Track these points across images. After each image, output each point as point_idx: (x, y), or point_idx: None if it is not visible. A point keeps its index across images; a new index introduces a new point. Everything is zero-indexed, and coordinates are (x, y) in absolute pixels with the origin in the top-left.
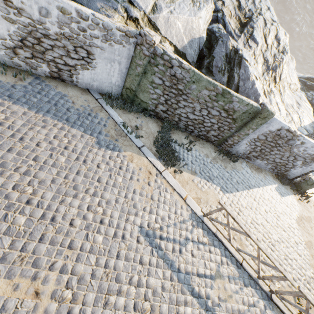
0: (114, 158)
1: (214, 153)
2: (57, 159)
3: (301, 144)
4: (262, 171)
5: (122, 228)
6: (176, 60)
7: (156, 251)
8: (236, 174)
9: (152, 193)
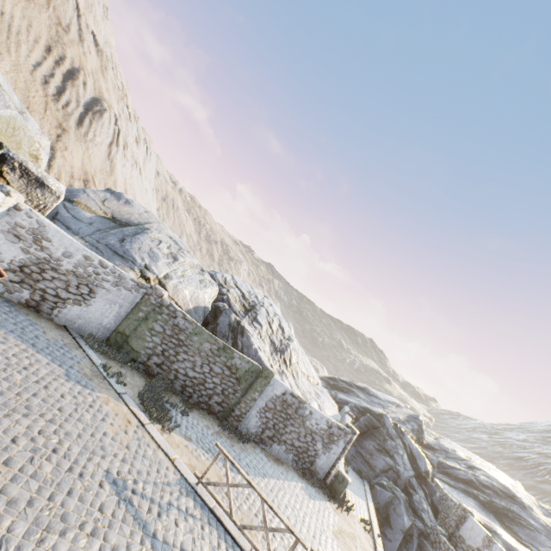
0: (84, 394)
1: (218, 427)
2: (12, 375)
3: (311, 415)
4: (284, 464)
5: (82, 465)
6: (181, 312)
7: (125, 504)
8: (246, 457)
9: (129, 442)
